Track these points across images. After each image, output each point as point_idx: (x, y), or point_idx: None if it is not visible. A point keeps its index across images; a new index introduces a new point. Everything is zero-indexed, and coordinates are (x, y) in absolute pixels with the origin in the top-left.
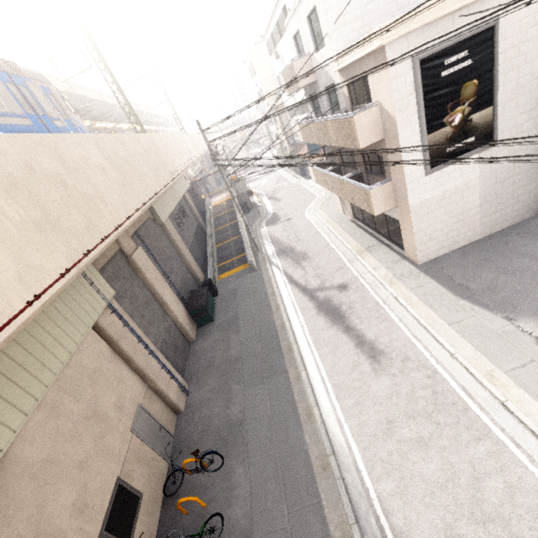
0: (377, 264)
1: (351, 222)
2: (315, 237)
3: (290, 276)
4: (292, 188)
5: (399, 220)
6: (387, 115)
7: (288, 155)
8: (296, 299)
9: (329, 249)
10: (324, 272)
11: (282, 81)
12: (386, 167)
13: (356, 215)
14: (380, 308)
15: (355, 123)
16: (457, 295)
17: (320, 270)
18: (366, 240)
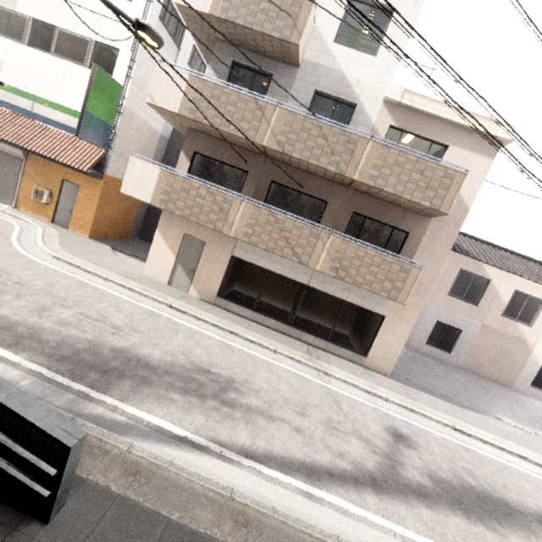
0: (362, 380)
1: (210, 303)
2: (167, 324)
3: (281, 457)
4: None
5: (388, 316)
6: (458, 199)
7: None
8: (419, 529)
9: (249, 355)
10: (328, 414)
11: None
12: (408, 248)
13: (229, 294)
14: (473, 452)
15: (463, 183)
16: (458, 405)
17: (312, 409)
18: (287, 340)
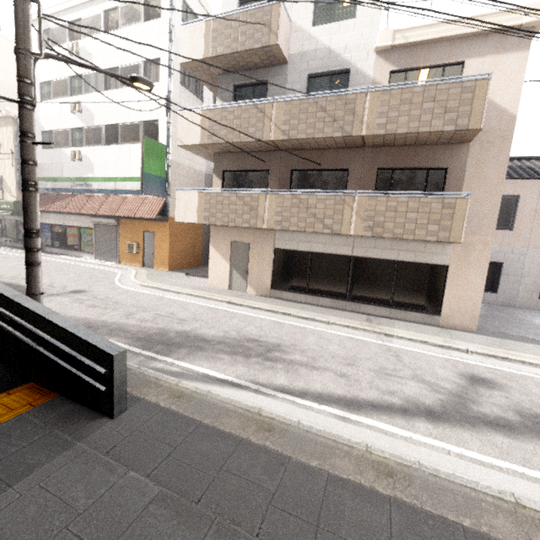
0: (434, 336)
1: (266, 297)
2: (224, 314)
3: (318, 392)
4: (15, 258)
5: (451, 264)
6: (497, 110)
7: (11, 203)
8: (486, 451)
9: (299, 327)
10: (381, 364)
11: (188, 36)
12: (452, 184)
13: (281, 284)
14: None
15: (489, 89)
16: None
17: (363, 361)
18: (343, 314)
